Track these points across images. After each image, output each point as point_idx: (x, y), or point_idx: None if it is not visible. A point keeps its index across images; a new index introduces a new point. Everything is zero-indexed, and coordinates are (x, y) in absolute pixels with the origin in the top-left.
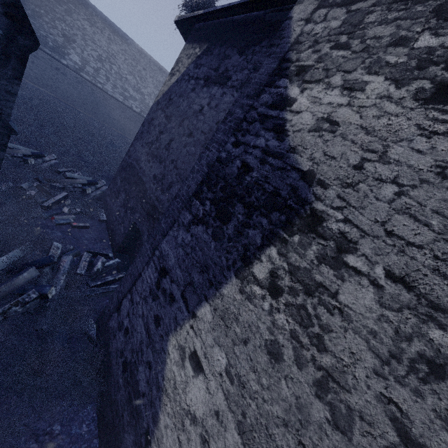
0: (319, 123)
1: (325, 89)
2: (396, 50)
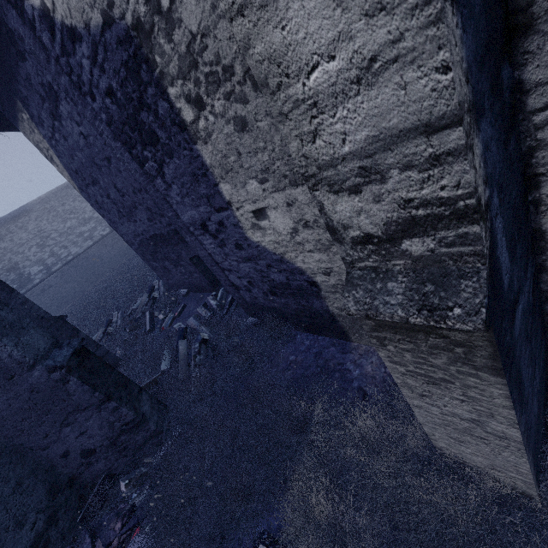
0: None
1: None
2: None
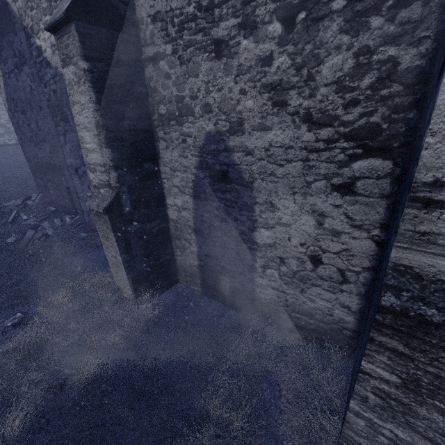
0: (52, 49)
1: (43, 33)
2: (43, 1)
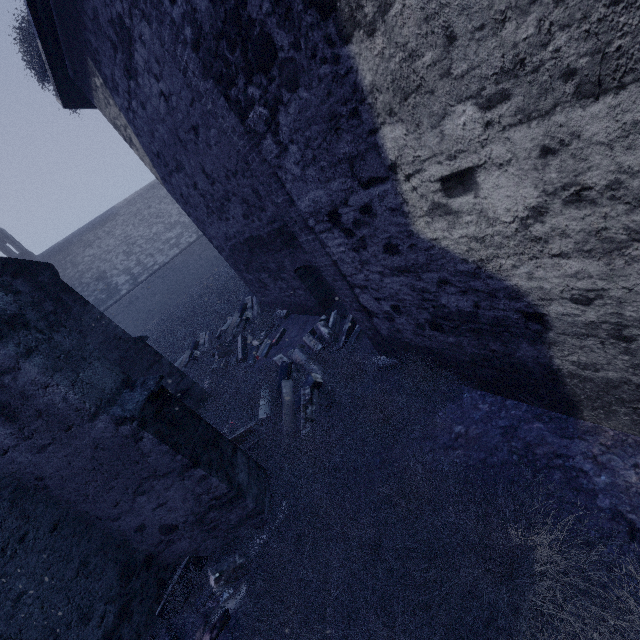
0: None
1: None
2: None
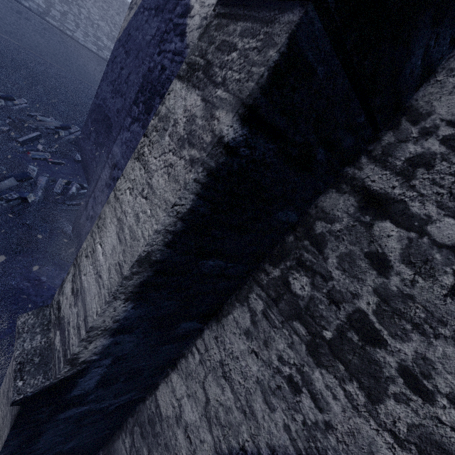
0: (202, 22)
1: None
2: None
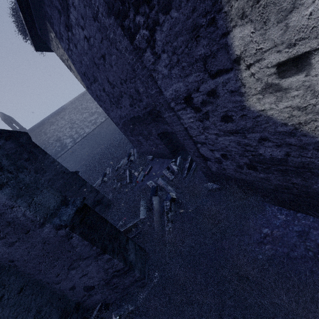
0: None
1: None
2: None
